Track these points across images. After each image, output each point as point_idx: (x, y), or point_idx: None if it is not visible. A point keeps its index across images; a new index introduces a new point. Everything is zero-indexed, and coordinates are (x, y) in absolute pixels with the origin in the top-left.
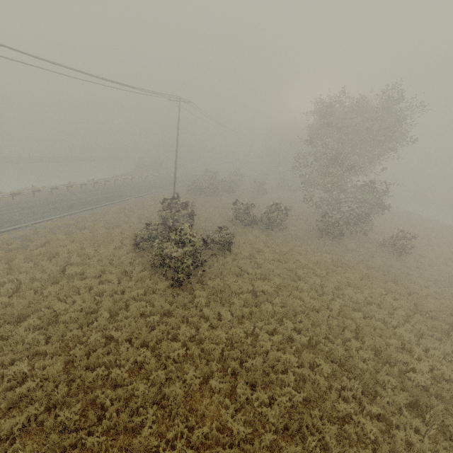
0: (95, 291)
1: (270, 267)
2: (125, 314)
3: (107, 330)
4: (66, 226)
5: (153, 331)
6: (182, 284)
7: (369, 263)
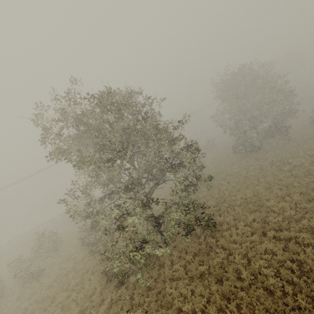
0: None
1: None
2: None
3: None
4: None
5: None
6: None
7: None
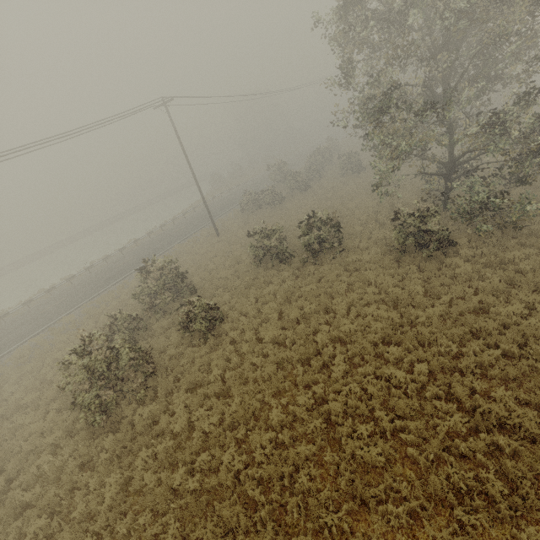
0: (29, 432)
1: (253, 361)
2: (23, 478)
3: (0, 501)
4: (85, 314)
5: (15, 522)
6: (111, 415)
7: (473, 325)
